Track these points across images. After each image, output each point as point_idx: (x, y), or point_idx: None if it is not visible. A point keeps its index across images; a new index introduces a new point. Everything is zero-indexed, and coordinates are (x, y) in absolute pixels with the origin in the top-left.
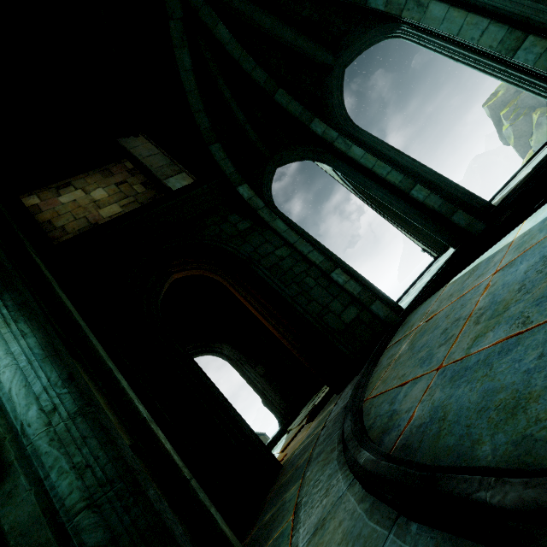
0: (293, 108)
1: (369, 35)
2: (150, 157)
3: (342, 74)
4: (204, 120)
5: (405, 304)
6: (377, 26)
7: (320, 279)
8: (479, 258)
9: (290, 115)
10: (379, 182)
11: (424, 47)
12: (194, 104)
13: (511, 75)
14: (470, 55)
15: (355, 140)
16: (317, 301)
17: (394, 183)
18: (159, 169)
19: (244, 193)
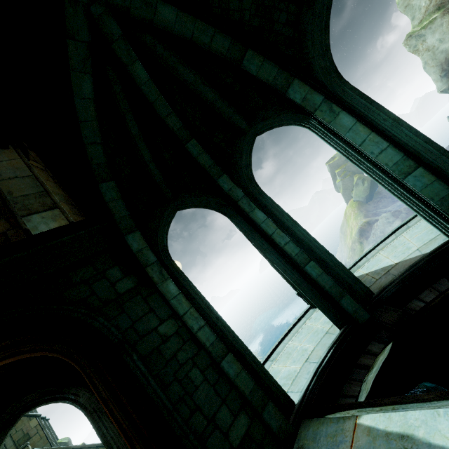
0: (203, 160)
1: (282, 117)
2: (14, 180)
3: (253, 140)
4: (99, 153)
5: (289, 378)
6: (290, 112)
7: (208, 370)
8: (403, 417)
9: (199, 165)
10: (276, 248)
11: (327, 142)
12: (88, 135)
13: (397, 189)
14: (365, 163)
15: (257, 202)
16: (202, 410)
17: (291, 254)
18: (21, 199)
19: (134, 243)
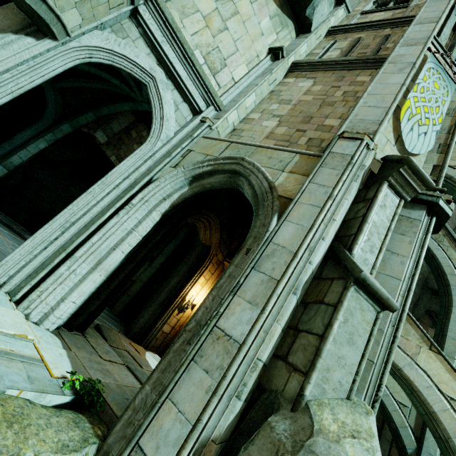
0: None
1: None
2: None
3: None
4: None
5: None
6: None
7: None
8: None
9: None
10: None
11: None
12: None
13: None
14: None
15: None
16: None
17: None
18: None
19: None
